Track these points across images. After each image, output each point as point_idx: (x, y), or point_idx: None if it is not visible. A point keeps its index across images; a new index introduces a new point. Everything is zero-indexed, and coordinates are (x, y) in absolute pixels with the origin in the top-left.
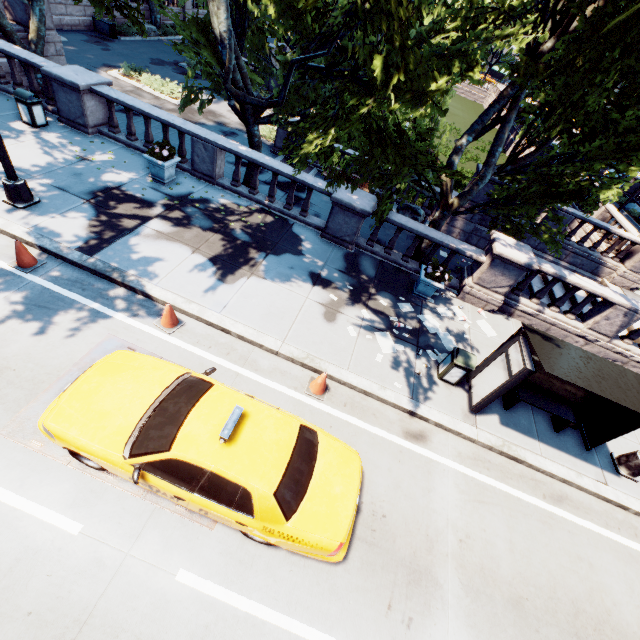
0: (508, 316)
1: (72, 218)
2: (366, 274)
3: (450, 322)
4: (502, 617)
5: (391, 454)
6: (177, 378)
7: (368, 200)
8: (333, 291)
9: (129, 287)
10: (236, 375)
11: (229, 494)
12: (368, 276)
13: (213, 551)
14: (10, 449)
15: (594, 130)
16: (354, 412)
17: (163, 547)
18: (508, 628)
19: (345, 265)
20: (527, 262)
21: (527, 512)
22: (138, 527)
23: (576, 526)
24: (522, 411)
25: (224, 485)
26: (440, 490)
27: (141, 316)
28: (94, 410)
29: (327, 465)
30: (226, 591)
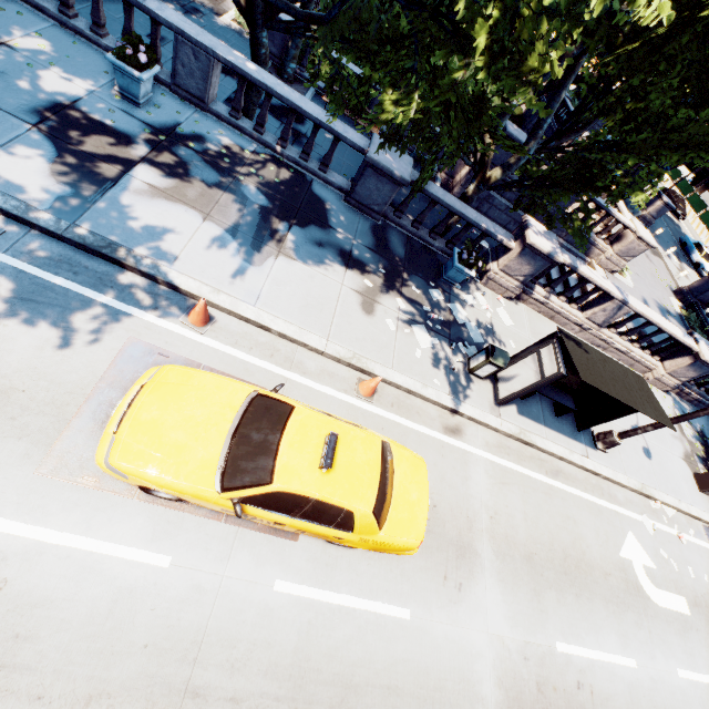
0: (521, 303)
1: (21, 156)
2: (396, 254)
3: (475, 311)
4: (520, 570)
5: (435, 450)
6: (245, 398)
7: (405, 163)
8: (367, 276)
9: (137, 271)
10: (285, 380)
11: (332, 516)
12: (398, 256)
13: (301, 559)
14: (59, 489)
15: (647, 121)
16: (401, 412)
17: (255, 564)
18: (524, 577)
19: (374, 242)
20: (555, 255)
21: (535, 487)
22: (227, 550)
23: (567, 493)
24: (533, 400)
25: (328, 509)
26: (475, 477)
27: (162, 311)
28: (168, 443)
29: (403, 475)
30: (319, 591)
